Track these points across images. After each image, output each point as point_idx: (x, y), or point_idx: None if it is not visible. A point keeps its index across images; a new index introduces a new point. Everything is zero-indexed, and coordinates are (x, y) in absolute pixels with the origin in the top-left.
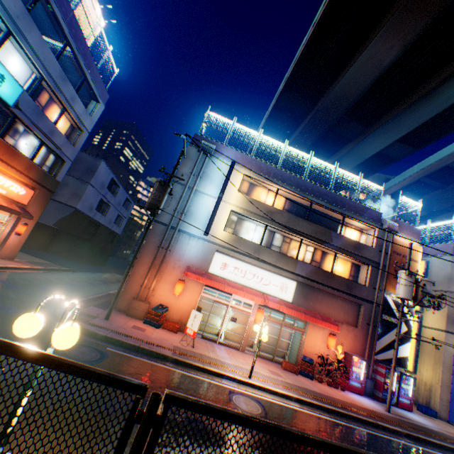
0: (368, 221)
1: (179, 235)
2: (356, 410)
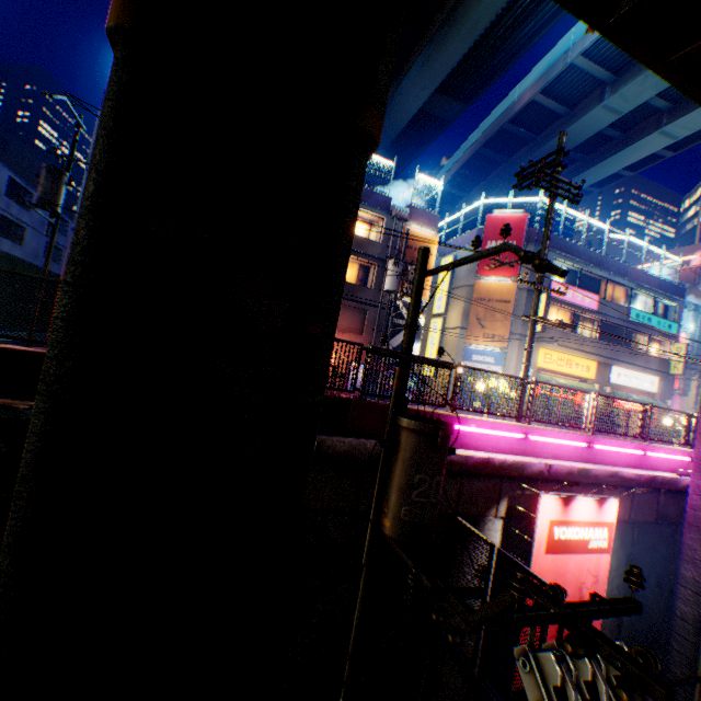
0: (374, 210)
1: None
2: None
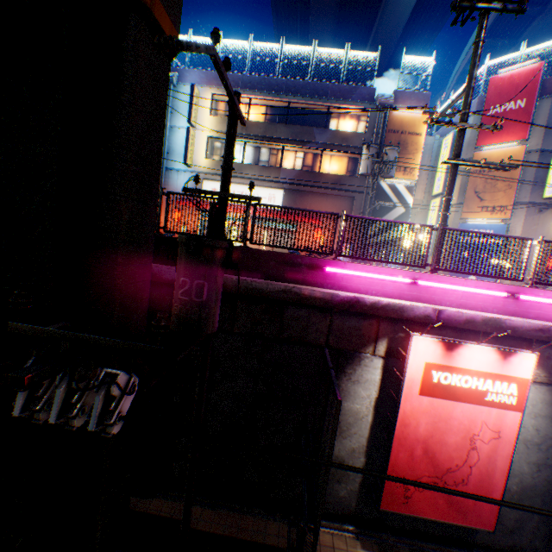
0: (358, 104)
1: (169, 174)
2: None
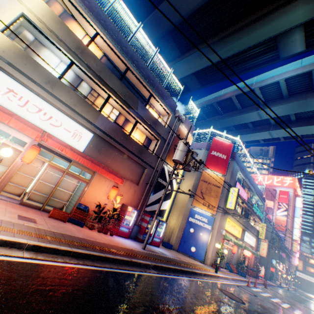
0: (168, 107)
1: None
2: (116, 251)
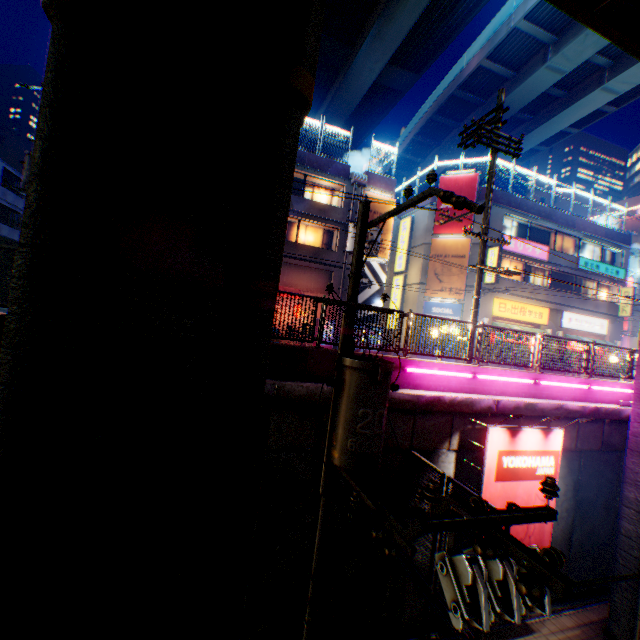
0: (335, 178)
1: None
2: None
